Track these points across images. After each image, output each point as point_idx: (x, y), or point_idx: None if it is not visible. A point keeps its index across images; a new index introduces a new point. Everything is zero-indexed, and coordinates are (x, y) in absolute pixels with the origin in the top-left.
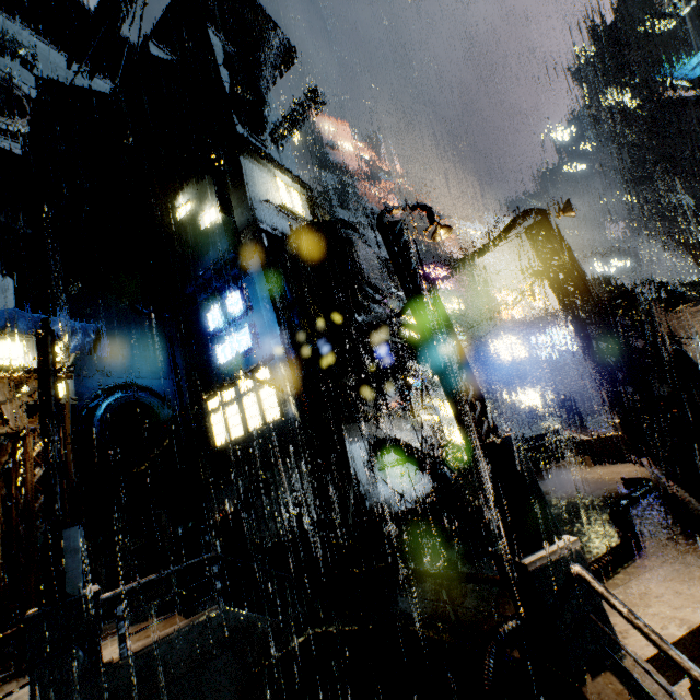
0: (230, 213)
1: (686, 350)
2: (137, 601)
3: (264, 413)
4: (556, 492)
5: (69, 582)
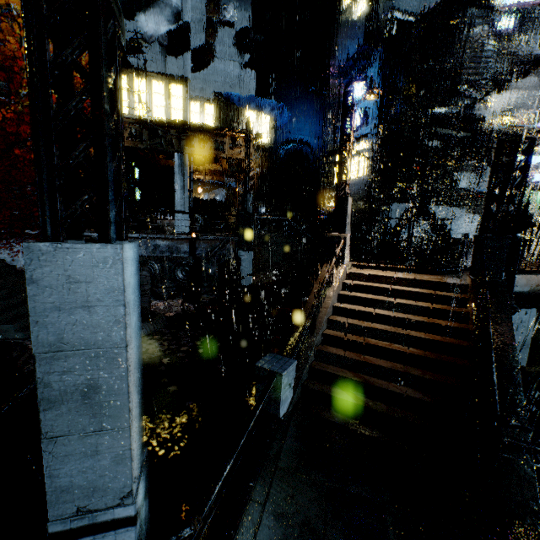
0: (376, 2)
1: None
2: (275, 231)
3: (358, 171)
4: None
5: (248, 208)
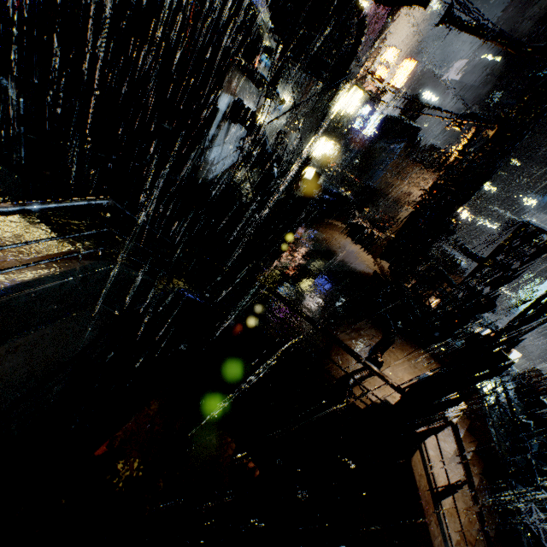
0: None
1: (403, 185)
2: None
3: None
4: (331, 245)
5: None
